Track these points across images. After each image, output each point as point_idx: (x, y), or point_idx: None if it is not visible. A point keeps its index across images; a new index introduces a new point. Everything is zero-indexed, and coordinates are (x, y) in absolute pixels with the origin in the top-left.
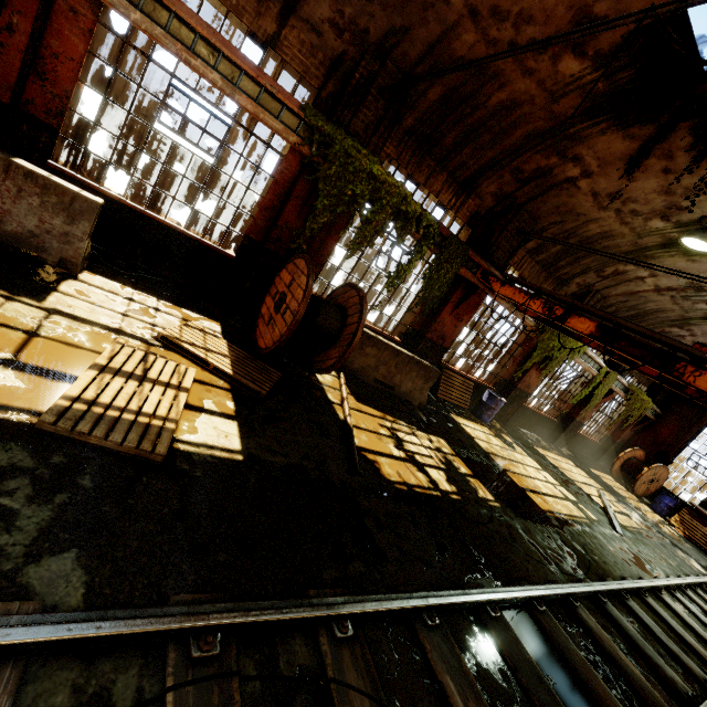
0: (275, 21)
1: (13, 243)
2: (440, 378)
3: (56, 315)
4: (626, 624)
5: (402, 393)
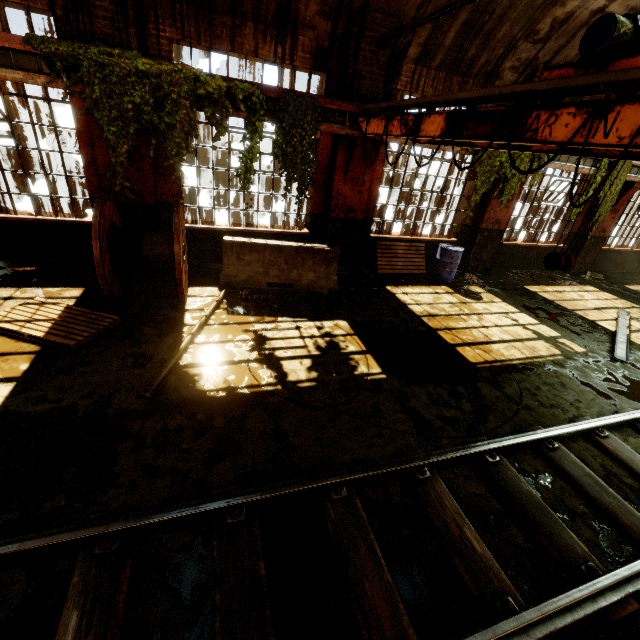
0: None
1: None
2: (376, 253)
3: None
4: (519, 485)
5: (305, 287)
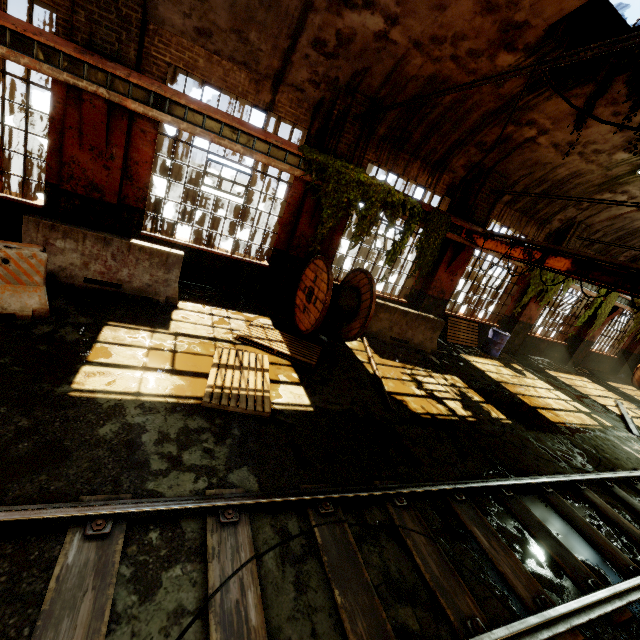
0: (270, 92)
1: (139, 294)
2: (446, 325)
3: (179, 336)
4: (632, 501)
5: (416, 345)
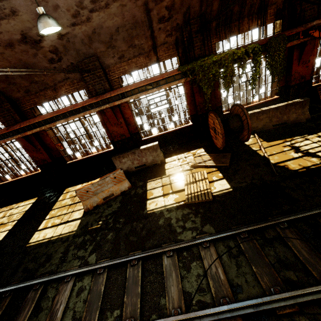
0: (154, 55)
1: (152, 164)
2: (317, 94)
3: (170, 176)
4: None
5: (292, 122)
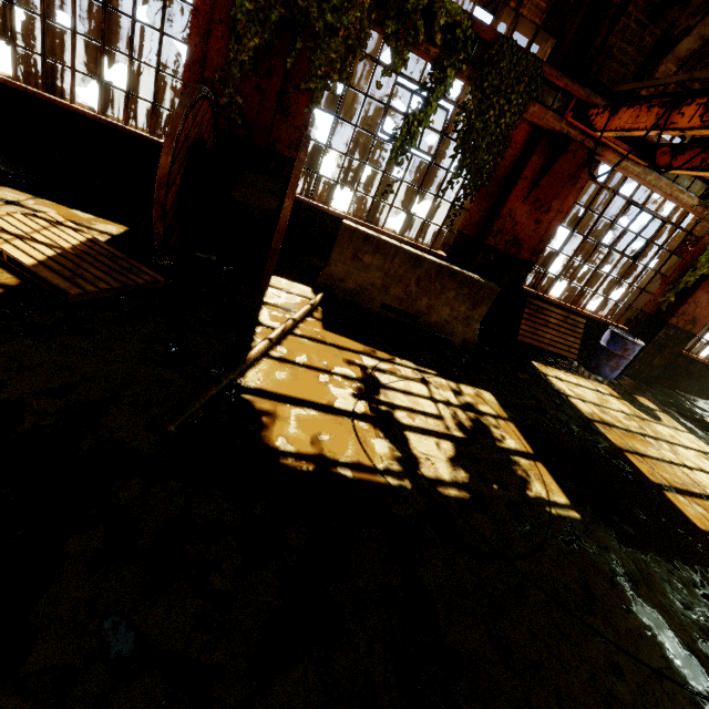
0: None
1: None
2: (521, 312)
3: None
4: None
5: (432, 326)
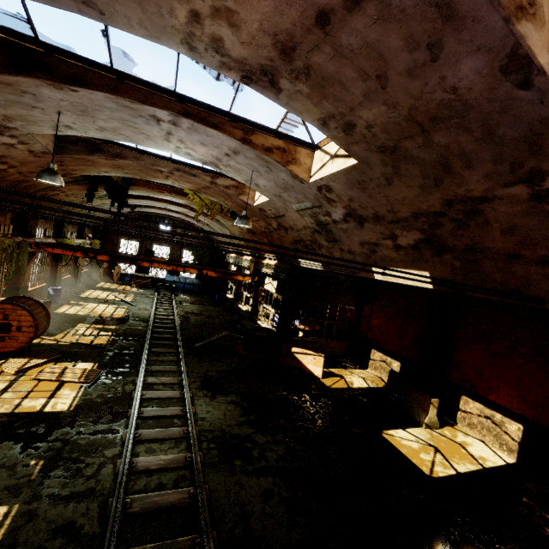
0: None
1: None
2: None
3: (8, 390)
4: (160, 325)
5: None
